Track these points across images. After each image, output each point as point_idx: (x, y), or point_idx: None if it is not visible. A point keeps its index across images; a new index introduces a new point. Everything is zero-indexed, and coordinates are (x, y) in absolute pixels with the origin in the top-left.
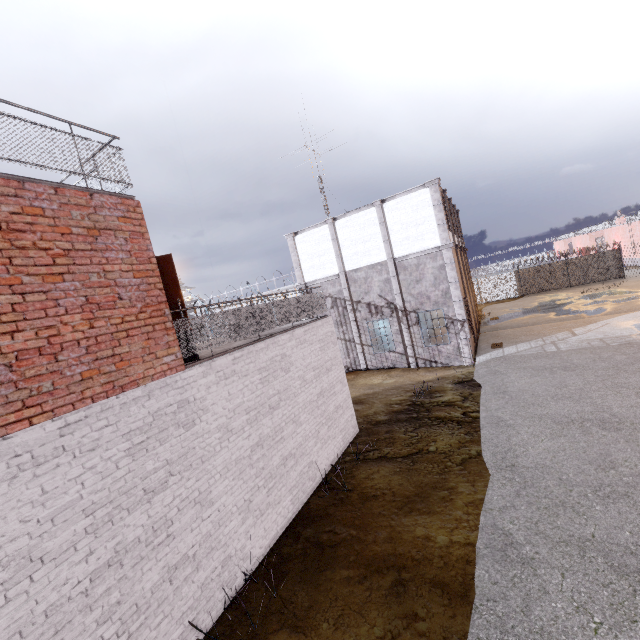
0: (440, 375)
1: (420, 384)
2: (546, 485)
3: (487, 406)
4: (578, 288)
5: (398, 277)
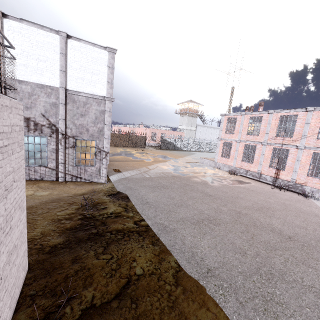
0: (90, 188)
1: (79, 196)
2: (241, 282)
3: (146, 214)
4: (131, 148)
5: (66, 106)
